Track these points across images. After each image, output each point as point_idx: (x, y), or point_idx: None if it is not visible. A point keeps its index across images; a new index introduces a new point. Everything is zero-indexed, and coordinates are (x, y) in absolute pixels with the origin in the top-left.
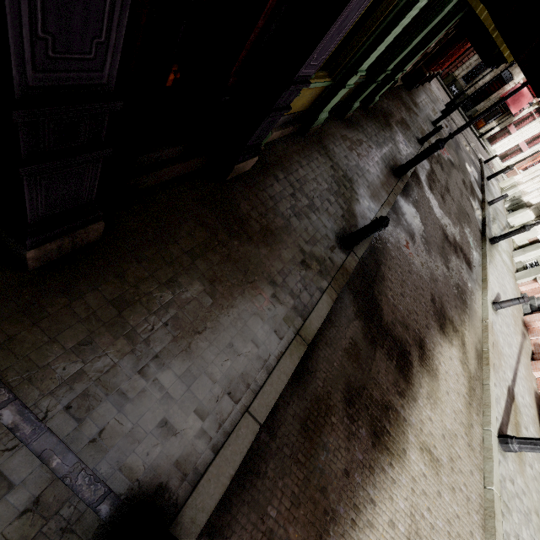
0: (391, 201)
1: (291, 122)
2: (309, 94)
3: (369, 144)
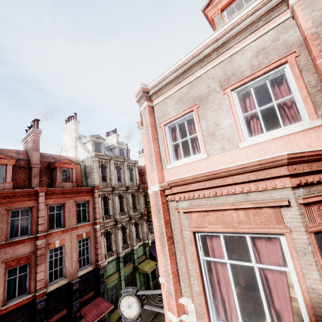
0: (155, 312)
1: (119, 320)
2: (117, 313)
3: (149, 301)
